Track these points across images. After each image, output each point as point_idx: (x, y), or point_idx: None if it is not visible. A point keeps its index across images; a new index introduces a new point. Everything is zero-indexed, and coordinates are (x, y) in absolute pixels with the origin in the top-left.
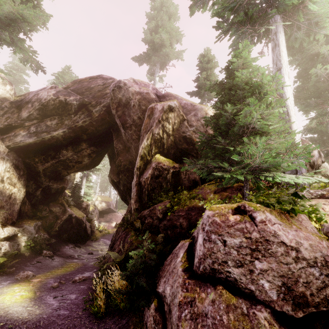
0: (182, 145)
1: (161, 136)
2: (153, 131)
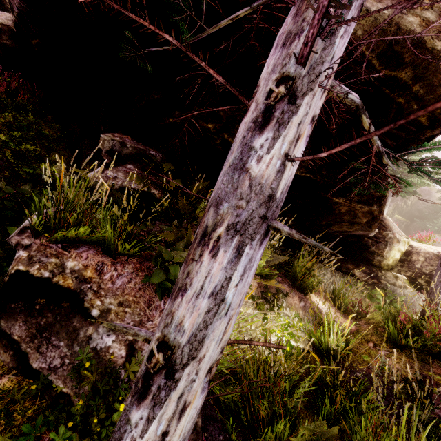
0: (415, 213)
1: (402, 206)
2: (398, 203)
